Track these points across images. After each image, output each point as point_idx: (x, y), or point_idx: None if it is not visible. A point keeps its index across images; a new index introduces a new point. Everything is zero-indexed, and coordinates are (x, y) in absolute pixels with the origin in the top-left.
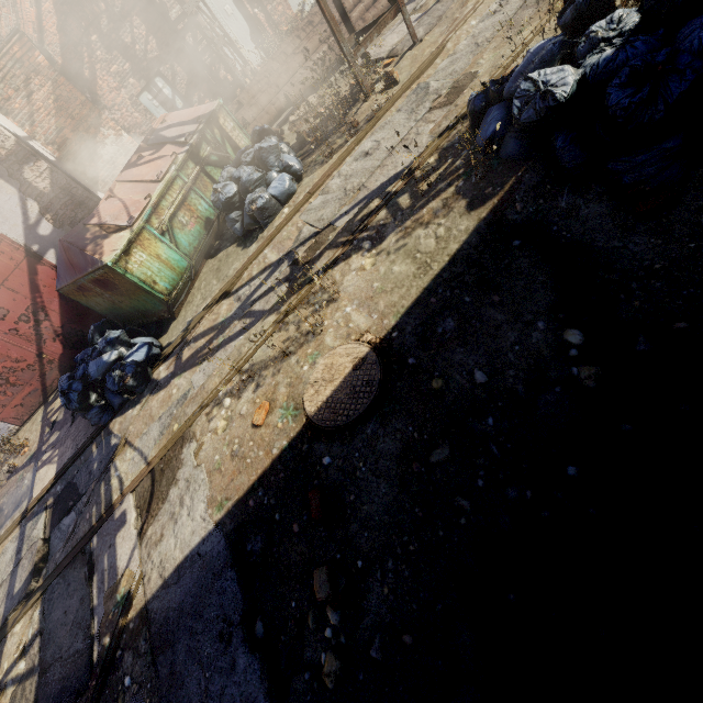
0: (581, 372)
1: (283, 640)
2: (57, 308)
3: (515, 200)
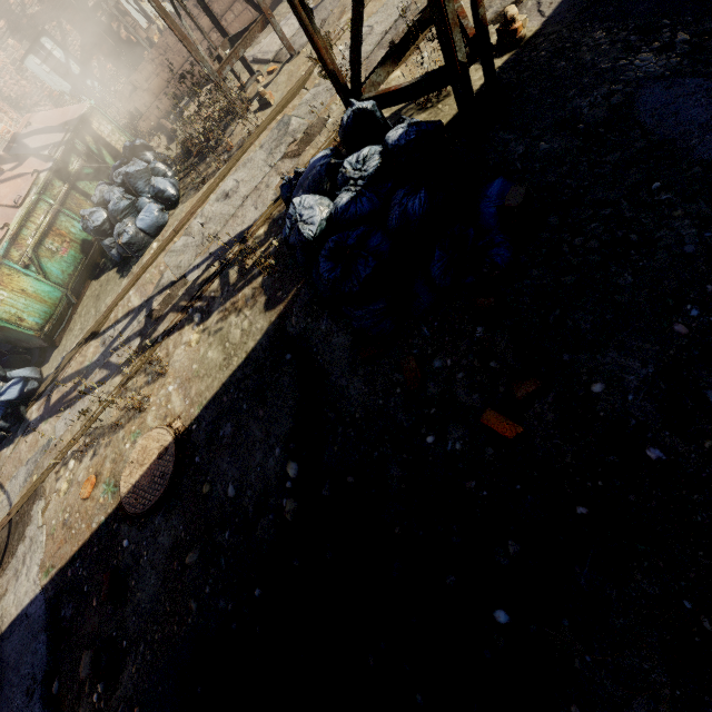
0: (287, 505)
1: (70, 698)
2: None
3: (293, 312)
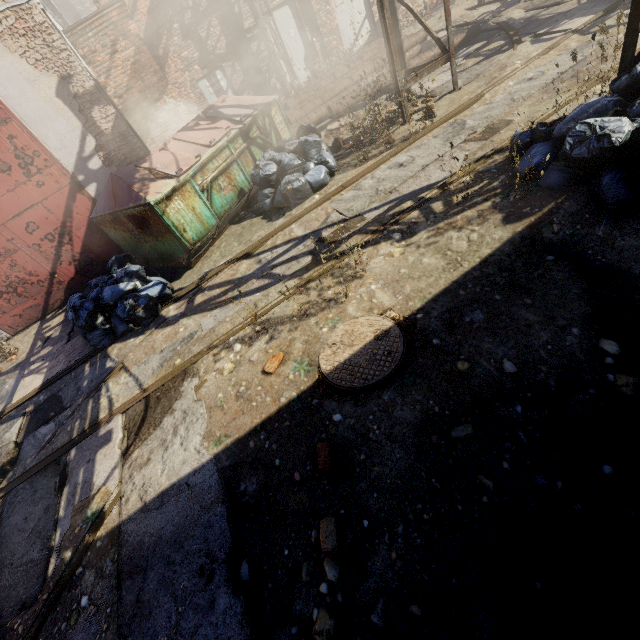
0: (618, 380)
1: (270, 588)
2: (82, 235)
3: (553, 222)
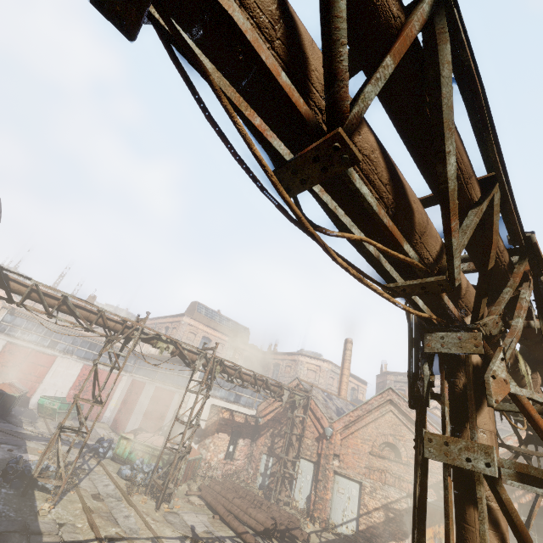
0: None
1: None
2: None
3: None
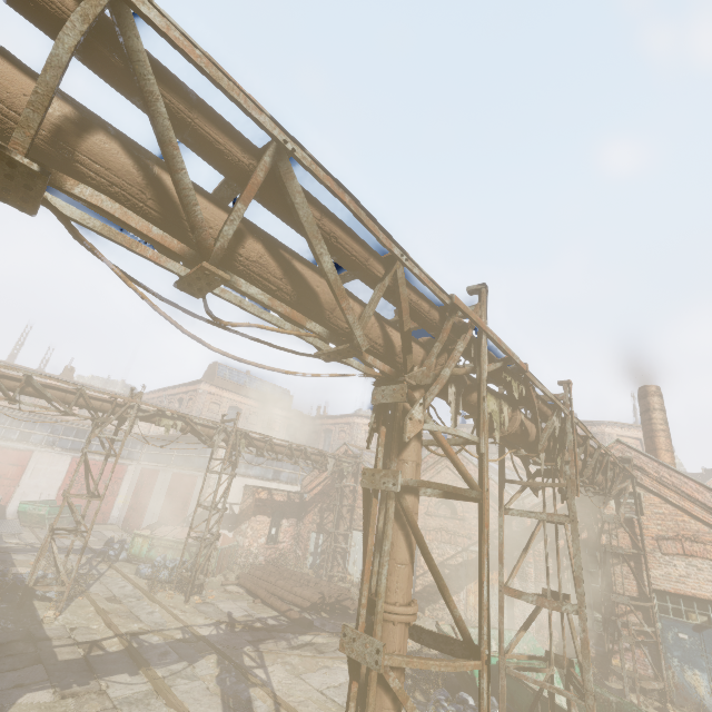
0: None
1: None
2: None
3: None
